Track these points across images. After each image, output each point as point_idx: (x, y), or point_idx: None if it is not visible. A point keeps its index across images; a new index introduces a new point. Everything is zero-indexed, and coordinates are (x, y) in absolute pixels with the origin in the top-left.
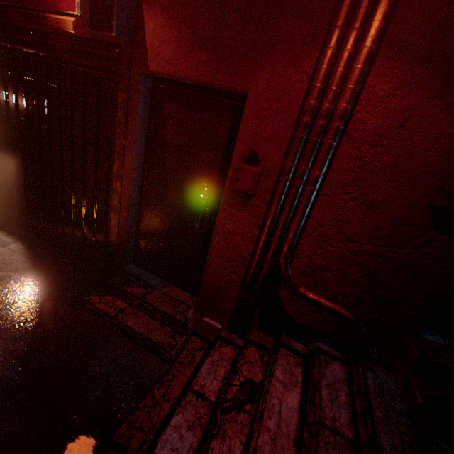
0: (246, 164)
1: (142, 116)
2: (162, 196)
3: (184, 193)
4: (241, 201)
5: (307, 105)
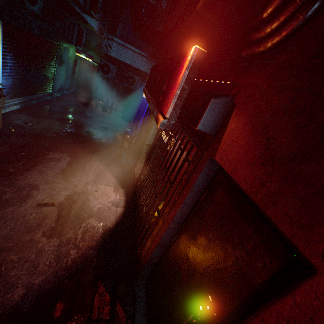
0: None
1: (197, 187)
2: (179, 260)
3: (192, 279)
4: None
5: None
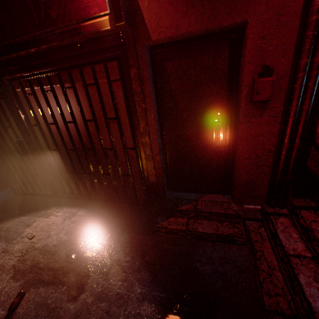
0: (260, 78)
1: (151, 81)
2: (181, 134)
3: (198, 124)
4: (258, 109)
5: (316, 4)
